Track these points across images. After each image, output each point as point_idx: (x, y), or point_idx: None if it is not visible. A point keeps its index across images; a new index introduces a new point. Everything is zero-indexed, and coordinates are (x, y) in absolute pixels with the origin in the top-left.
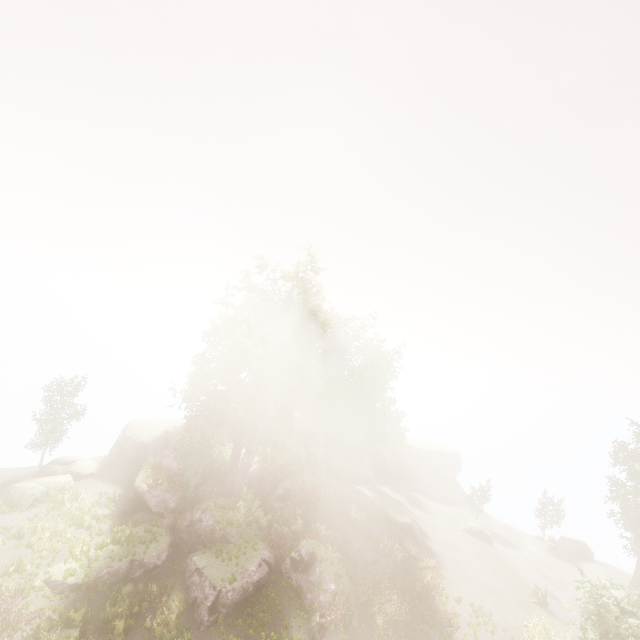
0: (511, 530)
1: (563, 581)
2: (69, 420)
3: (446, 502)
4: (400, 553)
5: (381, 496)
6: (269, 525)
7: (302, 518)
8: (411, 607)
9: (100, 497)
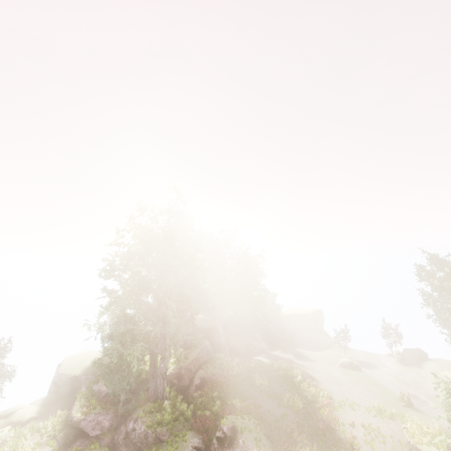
0: (370, 355)
1: (416, 382)
2: (3, 376)
3: (321, 348)
4: (300, 401)
5: (275, 359)
6: (194, 413)
7: (219, 398)
8: (320, 444)
9: (41, 438)
